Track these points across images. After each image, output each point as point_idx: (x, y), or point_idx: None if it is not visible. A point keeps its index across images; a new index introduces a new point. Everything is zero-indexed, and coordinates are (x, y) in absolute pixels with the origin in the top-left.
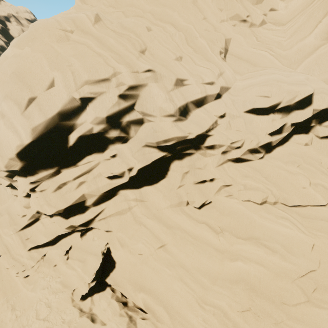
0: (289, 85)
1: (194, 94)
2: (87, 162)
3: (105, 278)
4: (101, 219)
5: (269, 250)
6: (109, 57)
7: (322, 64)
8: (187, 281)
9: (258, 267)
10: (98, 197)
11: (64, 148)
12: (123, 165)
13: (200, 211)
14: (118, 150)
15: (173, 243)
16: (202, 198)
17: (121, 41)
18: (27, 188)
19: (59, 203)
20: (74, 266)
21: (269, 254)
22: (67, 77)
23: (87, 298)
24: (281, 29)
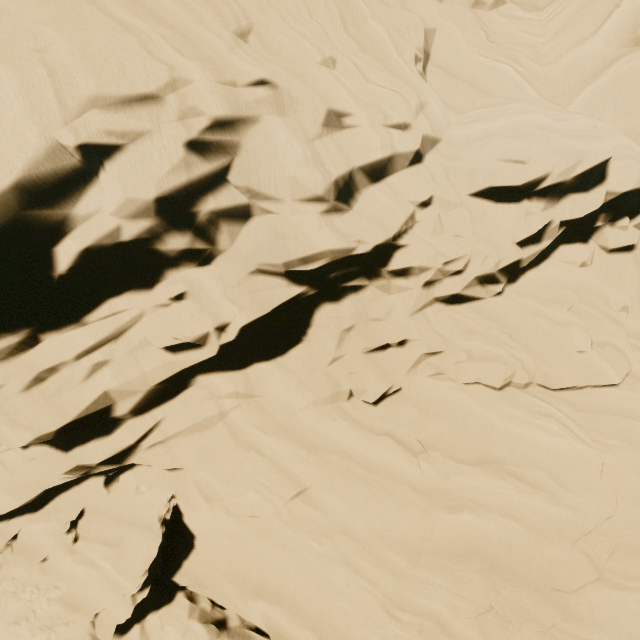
0: (566, 138)
1: (367, 150)
2: (110, 314)
3: (172, 573)
4: (154, 443)
5: (526, 485)
6: (156, 37)
7: (620, 98)
8: (360, 564)
9: (505, 522)
10: (144, 394)
11: (44, 281)
12: (203, 318)
13: (378, 409)
14: (190, 284)
15: (325, 484)
16: (381, 383)
17: None
18: None
19: (42, 419)
20: (92, 558)
21: (525, 494)
22: (36, 84)
23: (132, 627)
24: (536, 18)
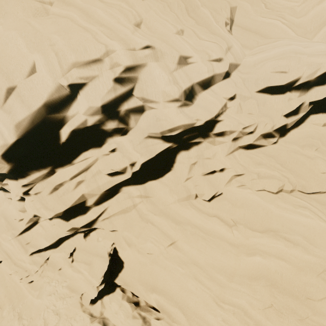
0: (310, 56)
1: (200, 74)
2: (84, 159)
3: (114, 279)
4: (104, 218)
5: (290, 243)
6: (99, 32)
7: None
8: (202, 279)
9: (279, 261)
10: (99, 196)
11: (56, 145)
12: (124, 160)
13: (210, 204)
14: (118, 144)
15: (184, 240)
16: (212, 190)
17: (111, 12)
18: (20, 191)
19: (57, 206)
20: (79, 269)
21: (290, 248)
22: (51, 60)
23: (97, 301)
24: None
